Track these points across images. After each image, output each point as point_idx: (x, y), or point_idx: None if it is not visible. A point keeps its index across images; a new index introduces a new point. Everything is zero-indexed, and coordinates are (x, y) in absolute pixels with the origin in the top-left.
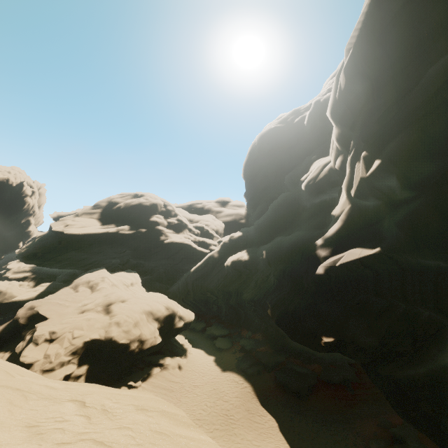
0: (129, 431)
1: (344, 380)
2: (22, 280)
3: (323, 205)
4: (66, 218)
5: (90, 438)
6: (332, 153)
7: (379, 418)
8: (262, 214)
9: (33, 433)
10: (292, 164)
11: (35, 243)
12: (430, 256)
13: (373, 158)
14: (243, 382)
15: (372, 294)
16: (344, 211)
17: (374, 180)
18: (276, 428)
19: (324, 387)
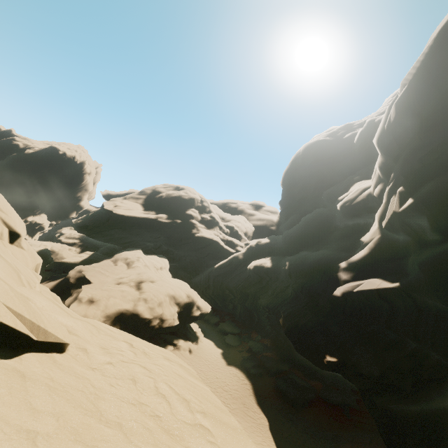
0: (160, 367)
1: (343, 403)
2: (72, 245)
3: (356, 228)
4: (116, 199)
5: (138, 363)
6: (374, 179)
7: (369, 447)
8: (294, 225)
9: (106, 352)
10: (333, 180)
11: (89, 217)
12: (447, 302)
13: (408, 195)
14: (245, 379)
15: (384, 326)
16: (372, 240)
17: (405, 217)
18: (266, 426)
19: (321, 404)
